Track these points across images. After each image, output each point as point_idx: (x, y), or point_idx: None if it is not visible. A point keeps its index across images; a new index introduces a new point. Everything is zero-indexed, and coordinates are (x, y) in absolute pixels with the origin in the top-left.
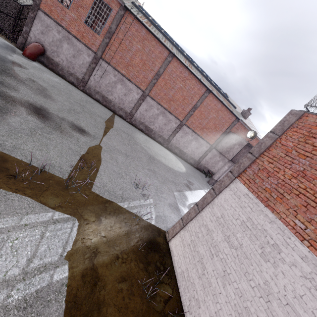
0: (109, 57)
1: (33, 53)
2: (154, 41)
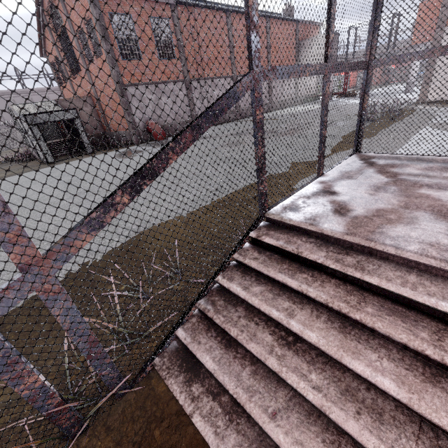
0: (194, 72)
1: (163, 131)
2: (210, 14)
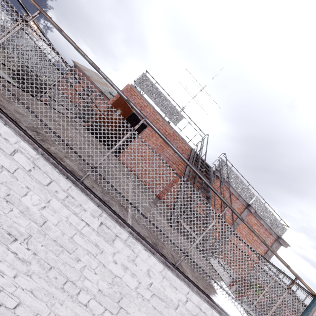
0: None
1: None
2: None
